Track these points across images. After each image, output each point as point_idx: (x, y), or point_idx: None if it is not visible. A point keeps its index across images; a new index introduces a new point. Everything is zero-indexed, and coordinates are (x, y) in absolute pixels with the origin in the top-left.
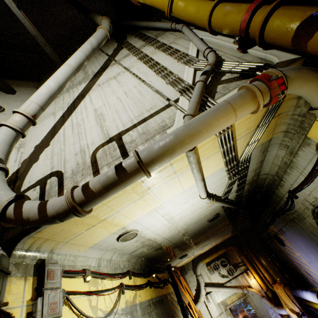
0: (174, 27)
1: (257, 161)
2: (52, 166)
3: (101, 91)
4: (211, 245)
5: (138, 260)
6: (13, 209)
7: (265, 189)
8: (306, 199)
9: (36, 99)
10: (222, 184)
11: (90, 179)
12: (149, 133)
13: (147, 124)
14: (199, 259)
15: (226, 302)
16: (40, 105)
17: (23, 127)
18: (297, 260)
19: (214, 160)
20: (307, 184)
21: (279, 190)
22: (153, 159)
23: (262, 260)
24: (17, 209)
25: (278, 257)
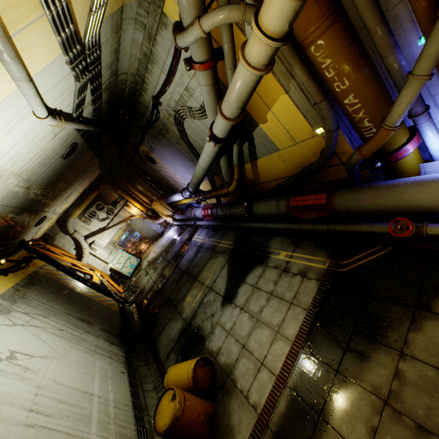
0: None
1: (111, 48)
2: None
3: None
4: (78, 193)
5: None
6: None
7: (128, 98)
8: (169, 105)
9: None
10: (69, 91)
11: None
12: None
13: None
14: (67, 215)
15: (114, 241)
16: None
17: None
18: (167, 173)
19: (40, 37)
20: (168, 86)
21: (144, 97)
22: None
23: (139, 187)
24: None
25: (152, 178)
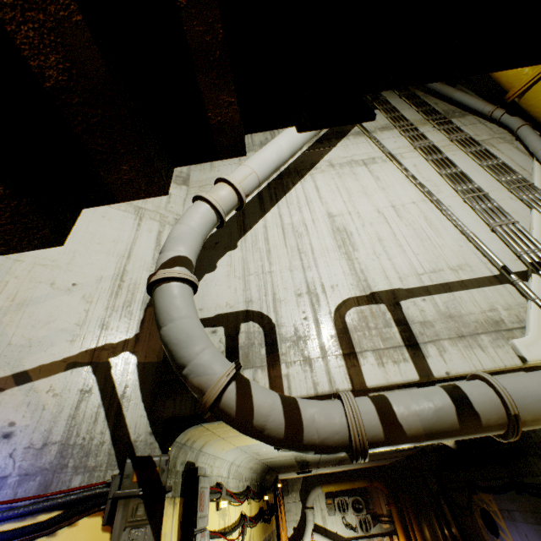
0: (500, 116)
1: None
2: (247, 296)
3: (337, 179)
4: (348, 468)
5: (259, 467)
6: (235, 397)
7: (518, 440)
8: None
9: (258, 167)
10: None
11: (338, 366)
12: (465, 323)
13: (455, 299)
14: (319, 480)
15: None
16: (260, 179)
17: (227, 213)
18: None
19: None
20: None
21: None
22: (538, 418)
23: (425, 529)
24: (242, 399)
25: None
